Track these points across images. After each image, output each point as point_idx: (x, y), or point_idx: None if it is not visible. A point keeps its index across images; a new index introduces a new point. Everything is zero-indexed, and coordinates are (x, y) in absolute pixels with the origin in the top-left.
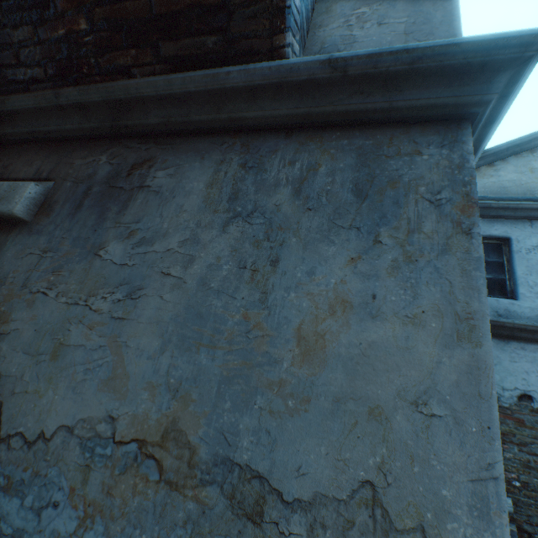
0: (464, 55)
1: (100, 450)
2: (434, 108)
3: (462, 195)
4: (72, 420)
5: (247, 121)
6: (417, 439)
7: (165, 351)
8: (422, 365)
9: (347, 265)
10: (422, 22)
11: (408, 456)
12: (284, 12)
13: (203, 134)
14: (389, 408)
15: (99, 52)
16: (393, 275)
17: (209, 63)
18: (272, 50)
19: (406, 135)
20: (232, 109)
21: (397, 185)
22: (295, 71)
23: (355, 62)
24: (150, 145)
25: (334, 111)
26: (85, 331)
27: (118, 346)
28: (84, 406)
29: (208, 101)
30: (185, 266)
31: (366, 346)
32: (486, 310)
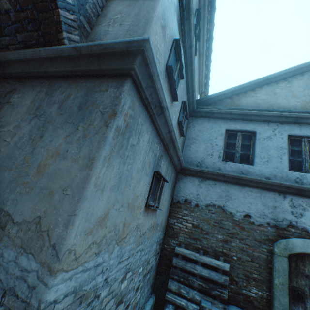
0: (120, 47)
1: None
2: (116, 70)
3: (113, 110)
4: None
5: (52, 73)
6: (59, 202)
7: None
8: (71, 176)
9: (64, 138)
10: (136, 25)
11: (54, 207)
12: (60, 23)
13: (37, 78)
14: (55, 192)
15: None
16: (77, 142)
17: (37, 45)
18: (59, 40)
19: (106, 82)
20: (45, 67)
21: (94, 105)
22: (63, 51)
23: (83, 48)
24: (17, 82)
25: (81, 70)
26: None
27: None
28: None
29: (37, 63)
30: (12, 137)
31: (57, 170)
32: (99, 157)
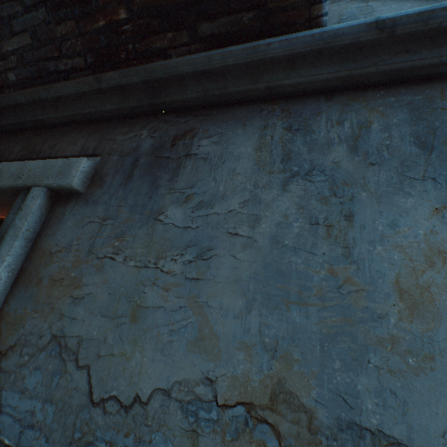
0: None
1: (204, 415)
2: None
3: None
4: (166, 383)
5: (285, 88)
6: None
7: (251, 310)
8: None
9: (432, 215)
10: None
11: None
12: None
13: (239, 104)
14: None
15: (137, 38)
16: None
17: (244, 38)
18: (309, 20)
19: None
20: (270, 78)
21: None
22: (339, 36)
23: (404, 21)
24: (188, 118)
25: (378, 71)
26: (160, 293)
27: (199, 306)
28: (176, 368)
29: (245, 73)
30: (251, 226)
31: None
32: None
